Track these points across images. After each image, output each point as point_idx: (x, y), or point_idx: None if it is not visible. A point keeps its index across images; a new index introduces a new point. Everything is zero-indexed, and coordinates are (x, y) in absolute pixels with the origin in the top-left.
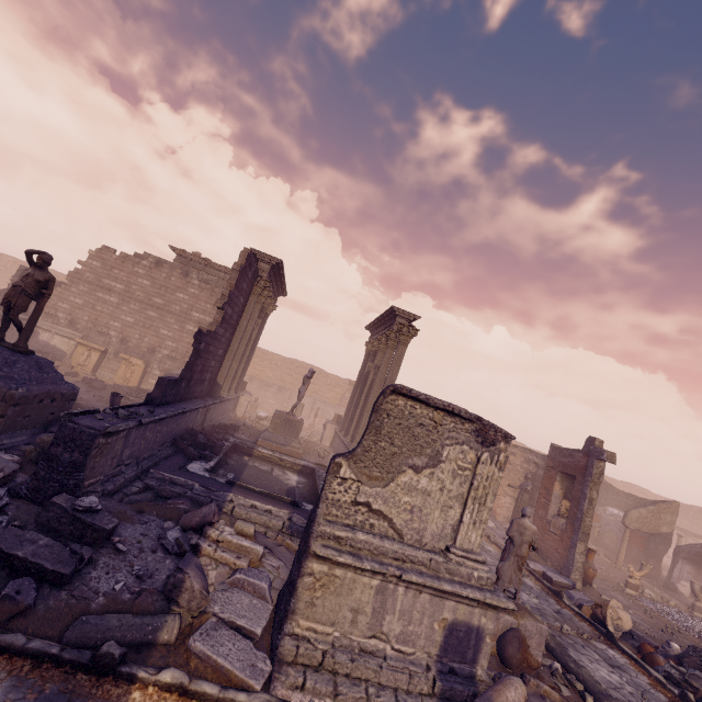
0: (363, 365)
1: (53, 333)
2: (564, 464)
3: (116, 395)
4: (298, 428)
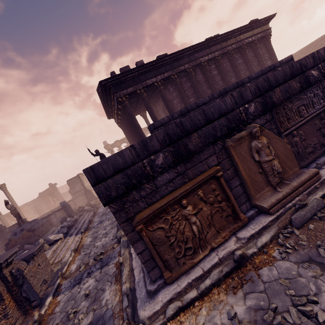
0: None
1: None
2: (48, 193)
3: None
4: None
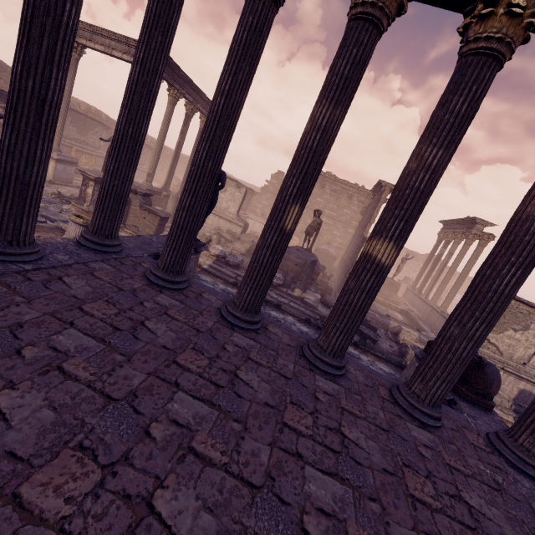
0: (434, 248)
1: (255, 221)
2: None
3: (325, 267)
4: (398, 288)
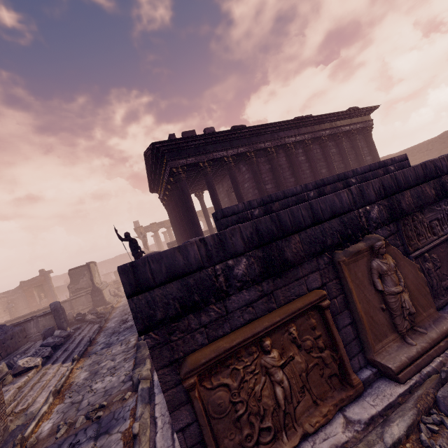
0: None
1: None
2: (34, 284)
3: None
4: None
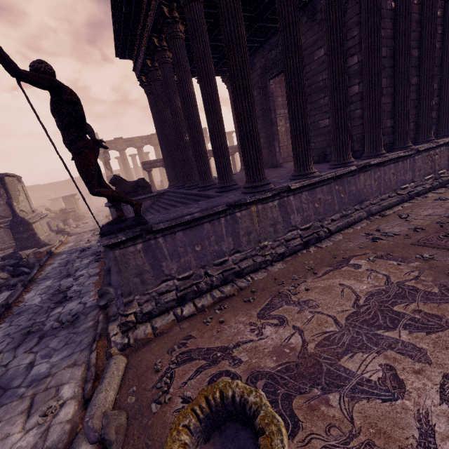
0: None
1: None
2: None
3: None
4: None
